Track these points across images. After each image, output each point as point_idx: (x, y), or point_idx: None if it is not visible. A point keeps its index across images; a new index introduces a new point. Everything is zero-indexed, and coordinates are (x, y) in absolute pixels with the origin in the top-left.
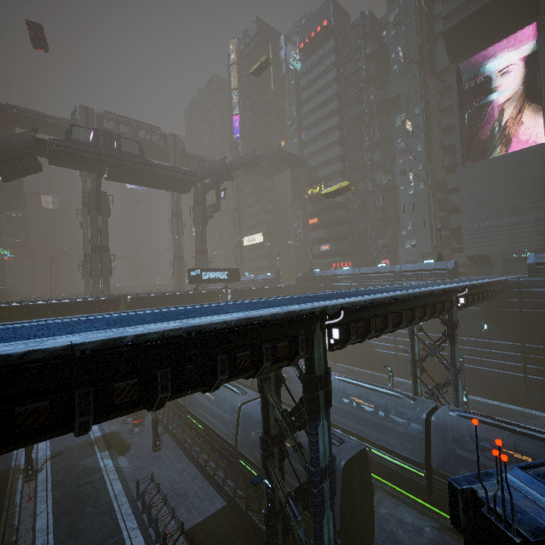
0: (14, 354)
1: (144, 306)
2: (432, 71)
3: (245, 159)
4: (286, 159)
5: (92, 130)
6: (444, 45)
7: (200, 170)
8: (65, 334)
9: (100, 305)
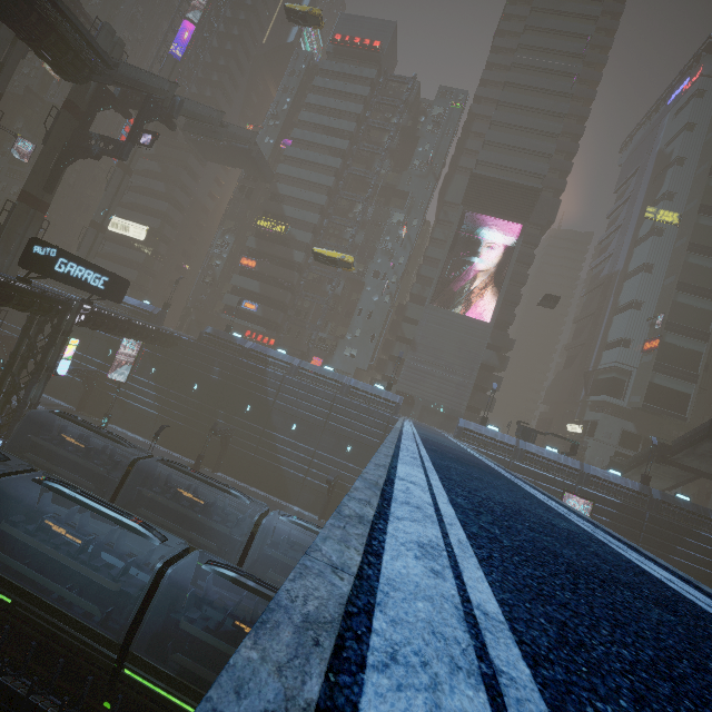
0: None
1: None
2: (441, 195)
3: (203, 113)
4: (254, 158)
5: None
6: (460, 181)
7: (123, 66)
8: None
9: None
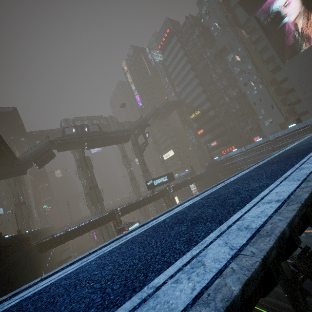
0: (235, 299)
1: (128, 211)
2: (238, 25)
3: (152, 113)
4: (173, 105)
5: (73, 127)
6: (240, 10)
7: (131, 127)
8: (188, 245)
9: (105, 219)
